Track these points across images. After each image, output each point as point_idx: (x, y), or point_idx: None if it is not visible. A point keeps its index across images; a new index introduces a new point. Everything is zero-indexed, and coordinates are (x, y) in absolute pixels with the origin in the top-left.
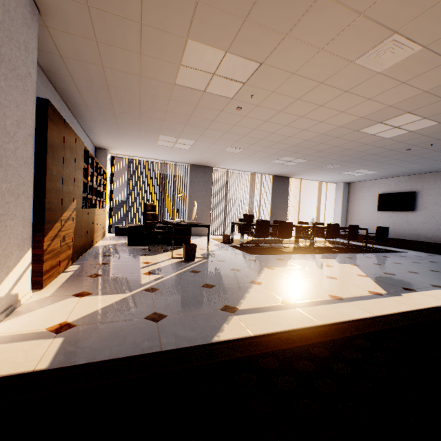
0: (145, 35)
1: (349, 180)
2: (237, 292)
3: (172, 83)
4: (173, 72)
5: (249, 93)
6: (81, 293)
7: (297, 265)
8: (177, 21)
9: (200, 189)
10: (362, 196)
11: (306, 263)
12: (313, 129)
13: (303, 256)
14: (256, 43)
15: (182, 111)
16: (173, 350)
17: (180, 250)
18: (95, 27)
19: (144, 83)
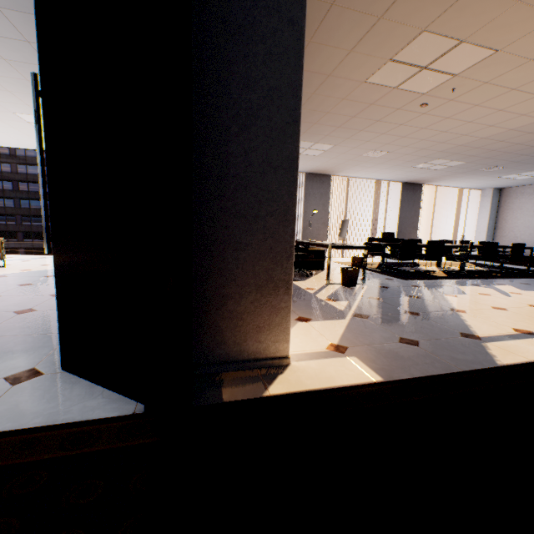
0: (373, 30)
1: (504, 185)
2: (453, 320)
3: (362, 80)
4: (375, 68)
5: (451, 86)
6: (301, 319)
7: (476, 292)
8: (427, 12)
9: (316, 203)
10: (519, 205)
11: (483, 290)
12: (504, 124)
13: (468, 282)
14: (510, 28)
15: (348, 112)
16: (475, 370)
17: (321, 275)
18: (321, 26)
19: (326, 83)
